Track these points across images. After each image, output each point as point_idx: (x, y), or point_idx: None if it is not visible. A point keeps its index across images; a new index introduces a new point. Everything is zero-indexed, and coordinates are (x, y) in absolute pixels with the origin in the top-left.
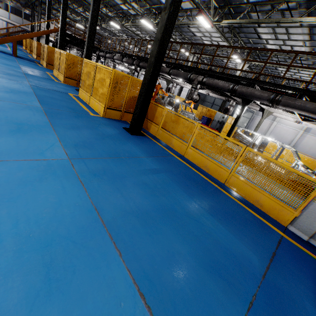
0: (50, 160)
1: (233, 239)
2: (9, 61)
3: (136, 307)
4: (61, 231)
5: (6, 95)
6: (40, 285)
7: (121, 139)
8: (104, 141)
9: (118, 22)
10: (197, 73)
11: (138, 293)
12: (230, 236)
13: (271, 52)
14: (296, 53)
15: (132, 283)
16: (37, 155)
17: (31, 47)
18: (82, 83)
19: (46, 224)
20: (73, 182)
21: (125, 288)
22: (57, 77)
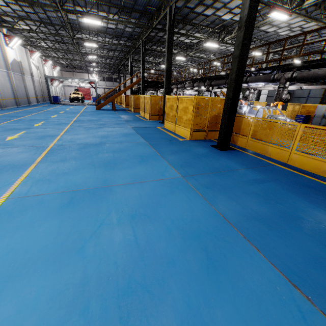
0: (170, 178)
1: None
2: (113, 115)
3: (293, 294)
4: (202, 228)
5: (123, 138)
6: (206, 261)
7: (214, 156)
8: (201, 159)
9: (183, 55)
10: (282, 71)
11: (290, 283)
12: None
13: None
14: None
15: (280, 274)
16: (161, 176)
17: (120, 100)
18: (166, 116)
19: (190, 223)
20: (194, 194)
21: (275, 277)
22: (143, 117)
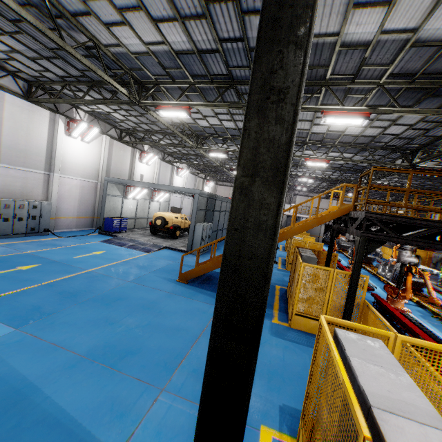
0: None
1: None
2: None
3: None
4: None
5: None
6: None
7: None
8: None
9: None
10: None
11: None
12: None
13: None
14: None
15: None
16: None
17: None
18: None
19: None
20: None
21: None
22: None
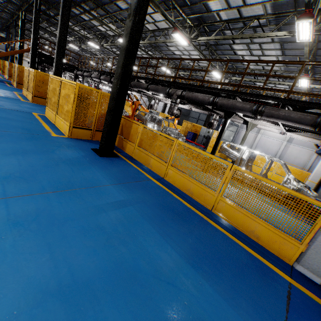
0: None
1: (225, 308)
2: None
3: None
4: None
5: None
6: None
7: (84, 164)
8: (57, 168)
9: (97, 43)
10: (176, 88)
11: None
12: (221, 304)
13: (248, 63)
14: (274, 62)
15: None
16: None
17: (5, 68)
18: (48, 101)
19: None
20: None
21: None
22: (25, 97)
